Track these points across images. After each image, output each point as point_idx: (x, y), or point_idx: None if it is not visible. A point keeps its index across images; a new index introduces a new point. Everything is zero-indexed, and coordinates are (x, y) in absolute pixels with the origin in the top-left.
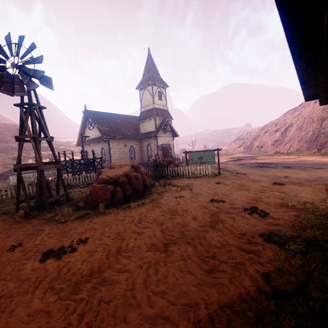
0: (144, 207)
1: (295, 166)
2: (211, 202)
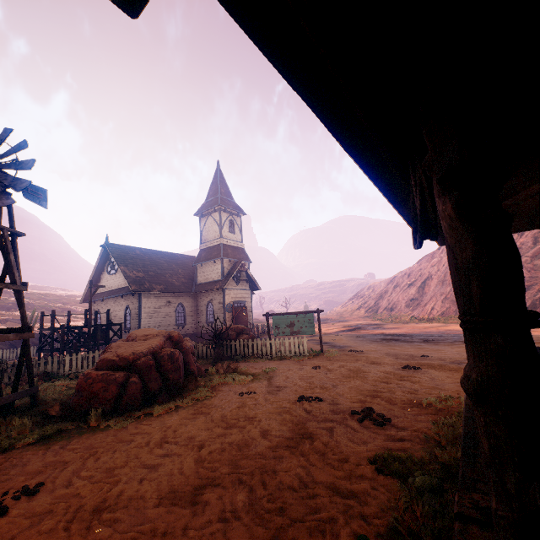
0: (178, 415)
1: (439, 339)
2: (299, 402)
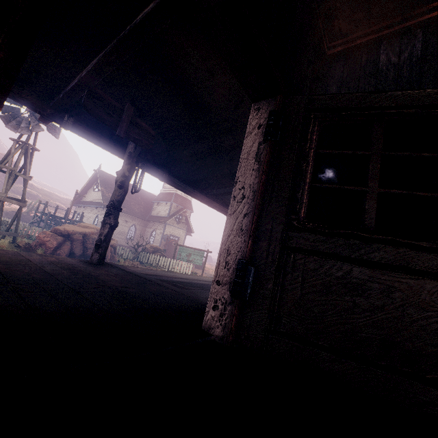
0: None
1: None
2: None
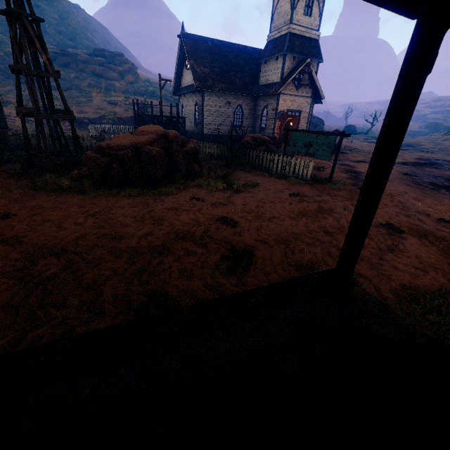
0: (132, 199)
1: None
2: (215, 221)
